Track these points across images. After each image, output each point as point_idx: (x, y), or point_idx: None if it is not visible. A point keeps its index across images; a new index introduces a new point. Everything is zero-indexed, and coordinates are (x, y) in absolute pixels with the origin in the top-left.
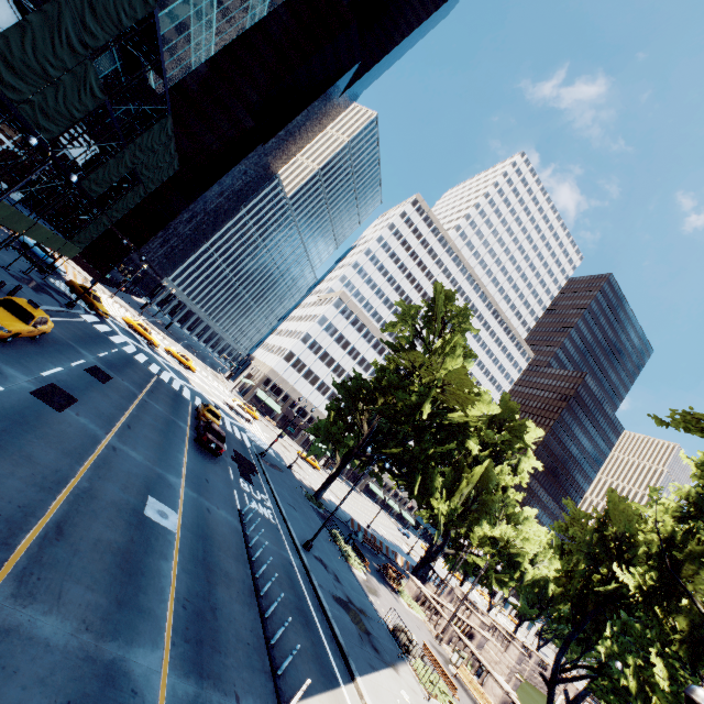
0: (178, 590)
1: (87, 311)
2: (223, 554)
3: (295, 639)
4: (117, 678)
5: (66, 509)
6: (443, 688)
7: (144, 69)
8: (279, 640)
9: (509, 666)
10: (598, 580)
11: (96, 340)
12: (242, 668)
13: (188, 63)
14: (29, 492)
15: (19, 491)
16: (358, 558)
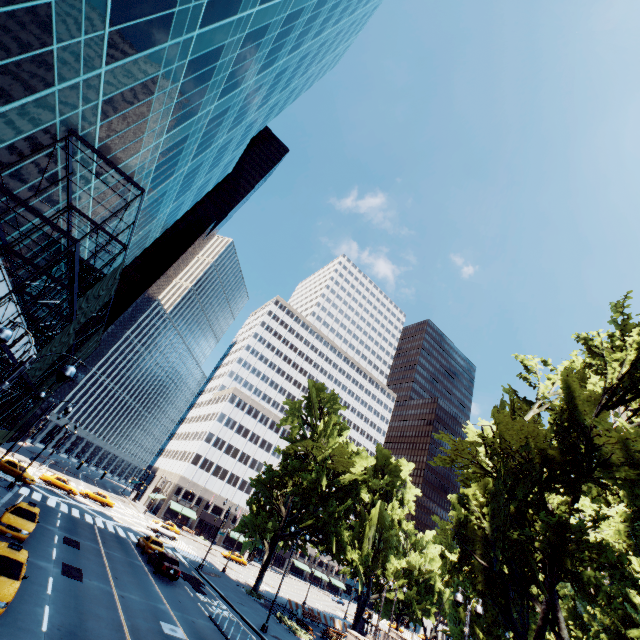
0: None
1: (17, 485)
2: None
3: None
4: None
5: (134, 639)
6: None
7: None
8: None
9: None
10: None
11: (45, 511)
12: None
13: None
14: (114, 634)
15: (110, 634)
16: (303, 629)
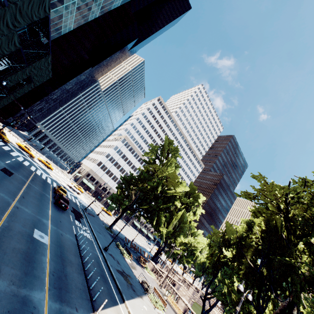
0: (50, 268)
1: None
2: (69, 253)
3: (100, 287)
4: (27, 302)
5: None
6: (161, 304)
7: (40, 34)
8: (93, 287)
9: (189, 296)
10: (223, 256)
11: (4, 154)
12: (78, 298)
13: (60, 32)
14: None
15: None
16: (127, 254)
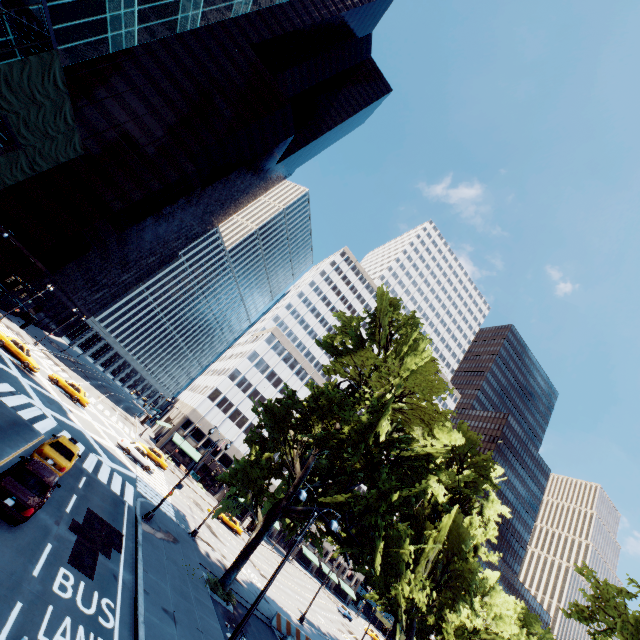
0: None
1: None
2: None
3: None
4: None
5: None
6: None
7: None
8: None
9: None
10: None
11: None
12: None
13: (104, 40)
14: None
15: None
16: None
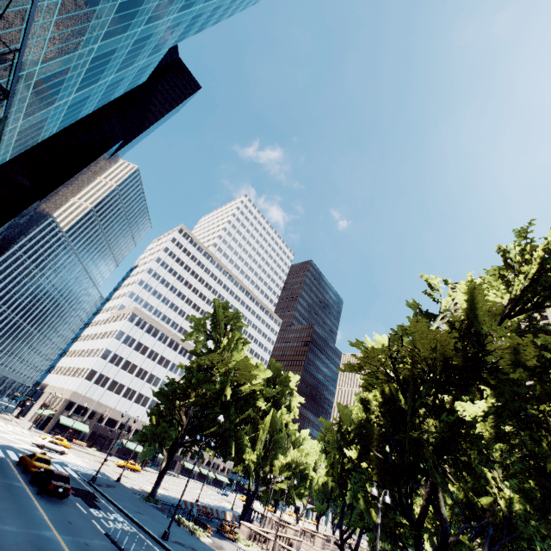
0: None
1: None
2: None
3: None
4: None
5: None
6: None
7: None
8: None
9: None
10: (348, 461)
11: None
12: None
13: None
14: None
15: None
16: (201, 528)
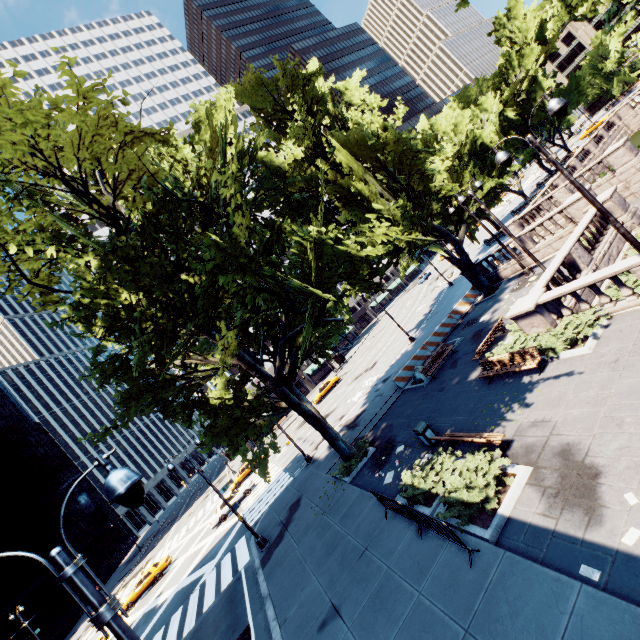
0: None
1: None
2: None
3: None
4: None
5: None
6: None
7: None
8: None
9: (638, 167)
10: None
11: None
12: None
13: None
14: None
15: None
16: (468, 453)
